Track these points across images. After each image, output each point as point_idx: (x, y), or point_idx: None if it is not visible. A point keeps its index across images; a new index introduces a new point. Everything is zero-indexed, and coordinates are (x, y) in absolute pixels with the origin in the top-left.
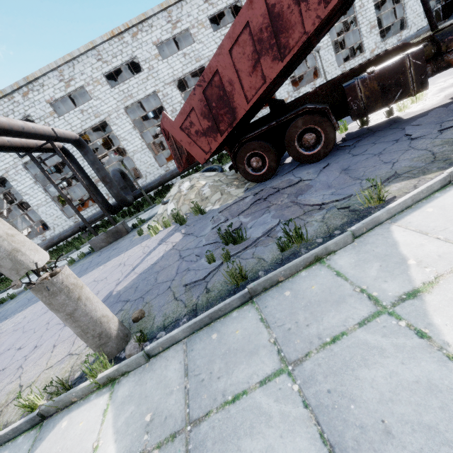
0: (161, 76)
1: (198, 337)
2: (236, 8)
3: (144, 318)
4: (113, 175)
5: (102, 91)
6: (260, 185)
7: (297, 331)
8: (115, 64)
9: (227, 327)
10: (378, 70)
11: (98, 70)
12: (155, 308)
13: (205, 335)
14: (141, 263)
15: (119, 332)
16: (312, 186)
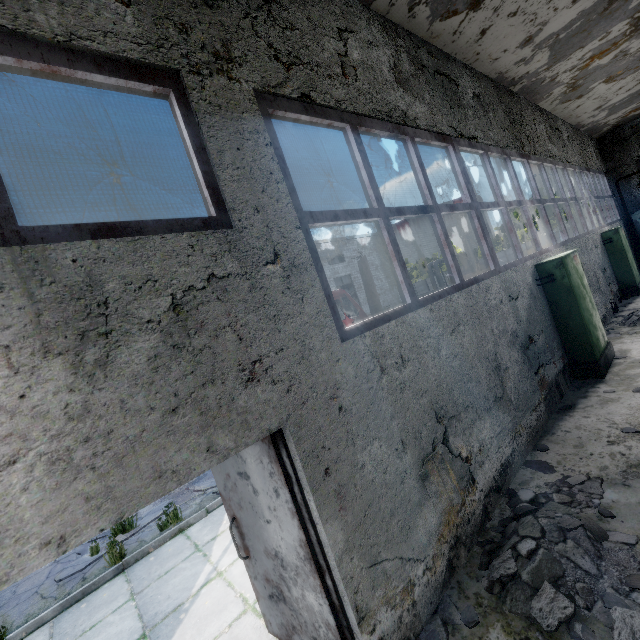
0: None
1: (67, 612)
2: None
3: None
4: None
5: None
6: None
7: (148, 577)
8: None
9: (97, 595)
10: None
11: None
12: (14, 615)
13: (75, 608)
14: None
15: None
16: (208, 474)
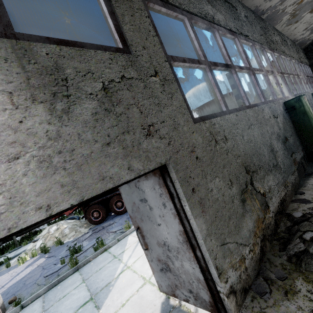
0: None
1: (51, 291)
2: None
3: (16, 300)
4: None
5: None
6: (97, 225)
7: (91, 272)
8: None
9: (65, 282)
10: None
11: None
12: (24, 293)
13: (55, 288)
14: (10, 281)
15: (2, 305)
16: (116, 224)
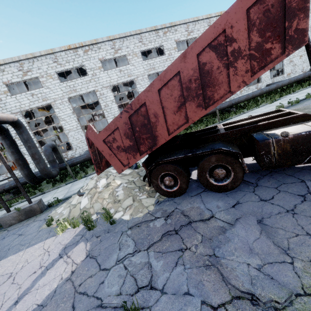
0: (100, 81)
1: None
2: (159, 49)
3: None
4: (45, 150)
5: (52, 83)
6: (169, 199)
7: None
8: (67, 67)
9: None
10: (292, 135)
11: (52, 68)
12: None
13: None
14: (29, 292)
15: None
16: (230, 239)
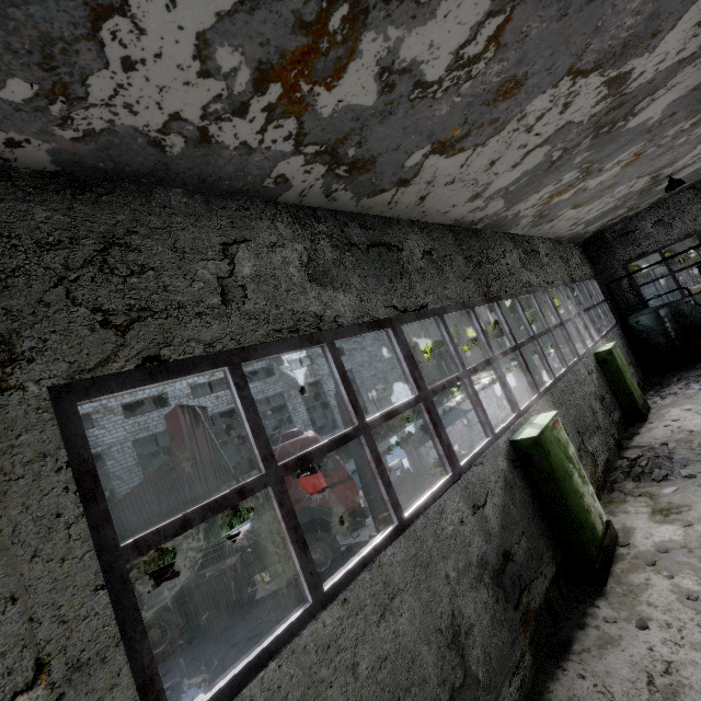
0: None
1: None
2: None
3: None
4: None
5: None
6: None
7: None
8: None
9: None
10: (208, 577)
11: None
12: None
13: None
14: None
15: None
16: None
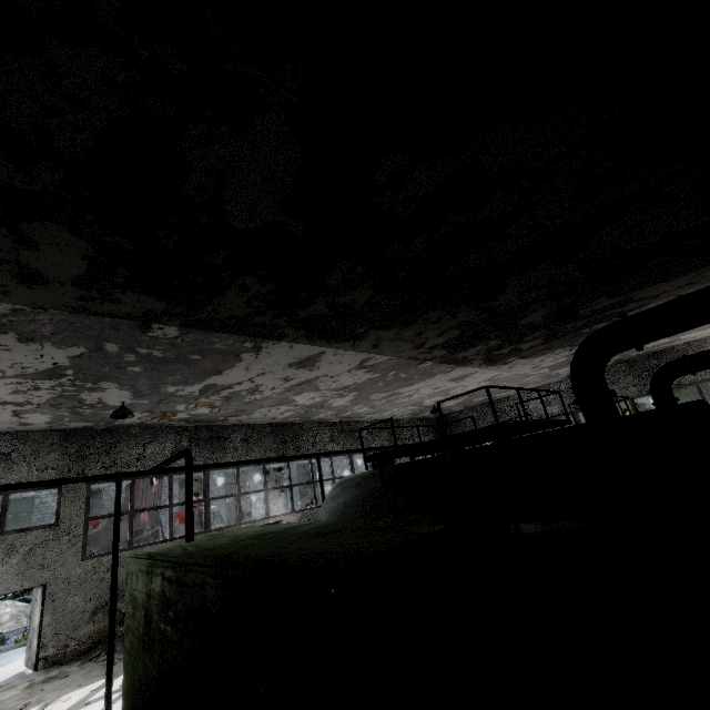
0: None
1: None
2: None
3: None
4: None
5: None
6: None
7: None
8: None
9: None
10: None
11: None
12: None
13: None
14: None
15: None
16: None
